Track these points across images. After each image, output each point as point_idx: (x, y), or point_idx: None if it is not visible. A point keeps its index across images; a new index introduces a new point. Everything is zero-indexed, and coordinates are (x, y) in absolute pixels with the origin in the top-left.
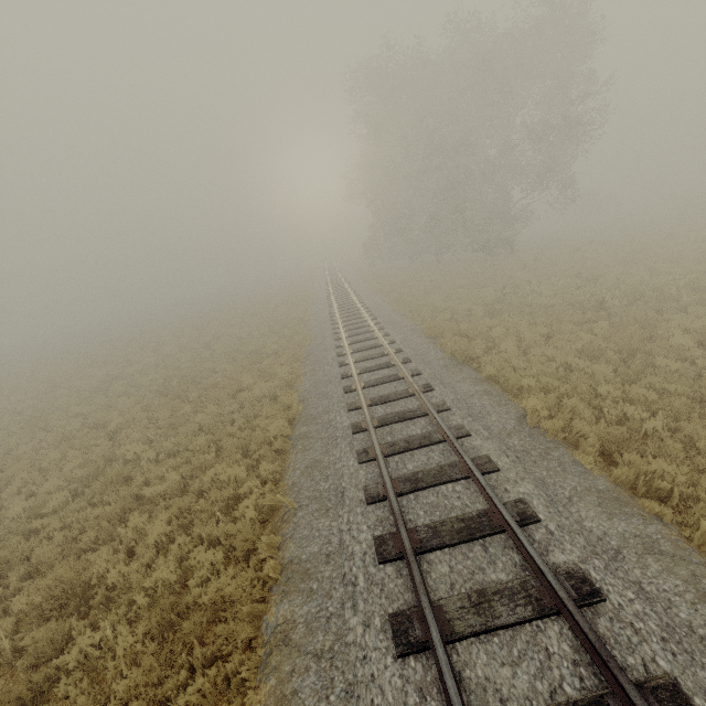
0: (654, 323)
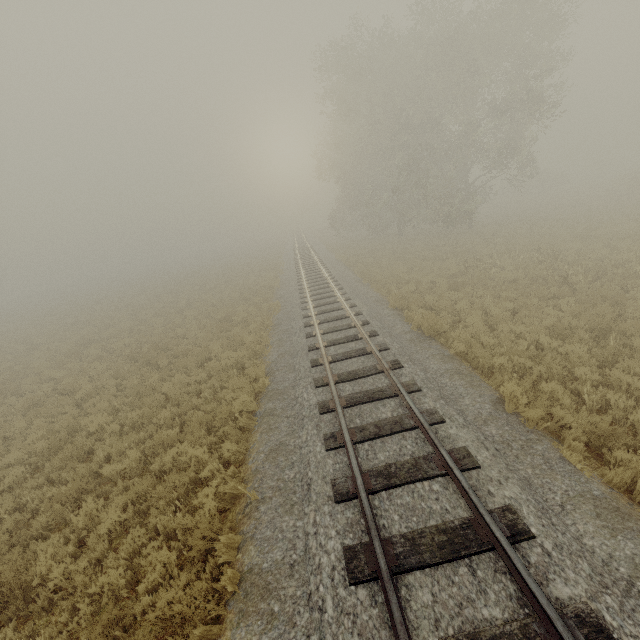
0: (623, 301)
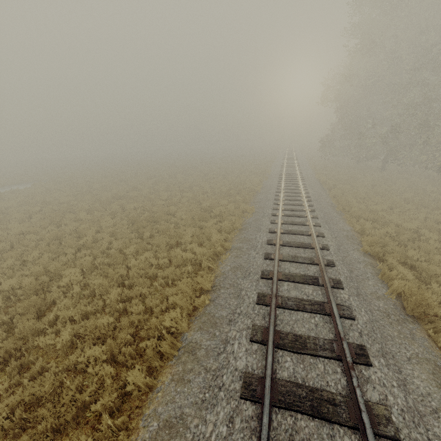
0: None
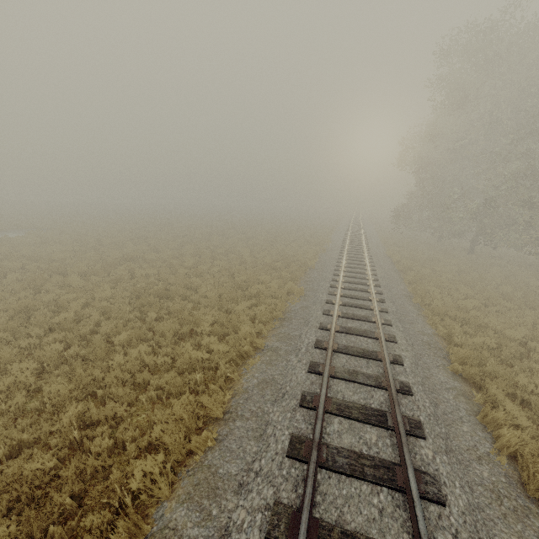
0: None
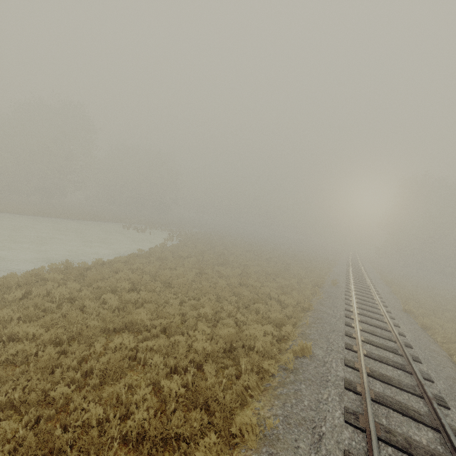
0: None
